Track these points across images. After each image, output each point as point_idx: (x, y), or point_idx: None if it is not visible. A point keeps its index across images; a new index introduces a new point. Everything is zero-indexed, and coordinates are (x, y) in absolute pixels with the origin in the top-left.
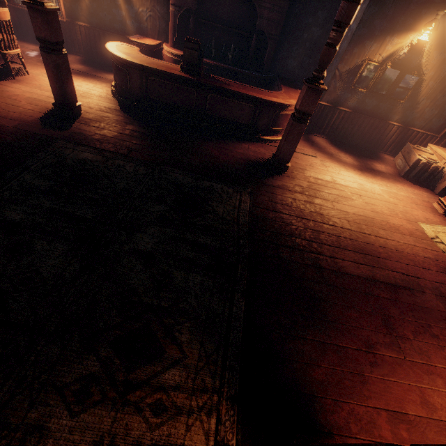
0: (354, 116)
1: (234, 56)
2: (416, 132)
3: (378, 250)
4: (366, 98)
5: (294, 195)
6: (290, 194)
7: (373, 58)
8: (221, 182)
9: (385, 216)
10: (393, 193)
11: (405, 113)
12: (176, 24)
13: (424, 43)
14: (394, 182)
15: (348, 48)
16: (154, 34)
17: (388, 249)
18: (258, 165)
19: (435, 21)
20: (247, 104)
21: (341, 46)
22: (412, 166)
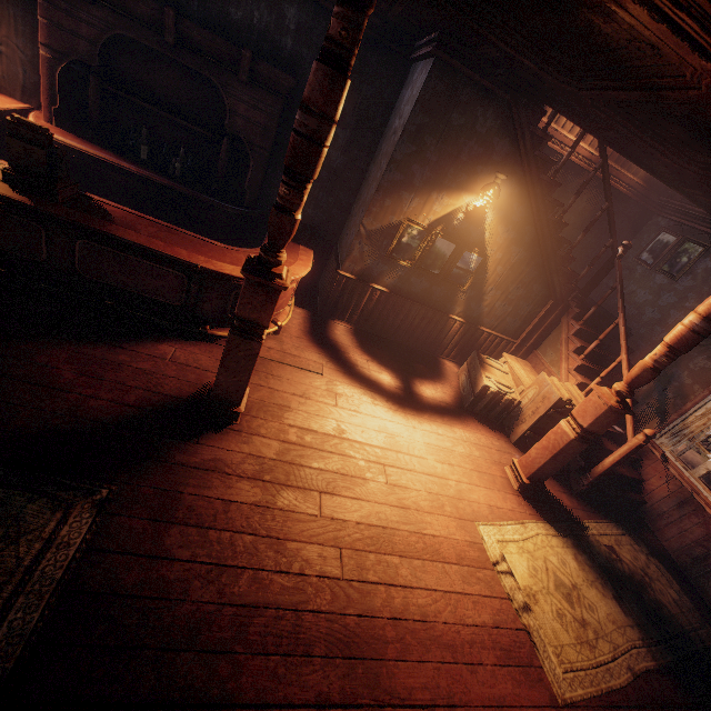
0: (396, 300)
1: (186, 165)
2: (487, 334)
3: (384, 636)
4: (411, 276)
5: (232, 489)
6: (223, 489)
7: (416, 218)
8: (22, 476)
9: (420, 517)
10: (445, 450)
11: (470, 304)
12: (56, 83)
13: (484, 213)
14: (451, 422)
15: (376, 196)
16: (13, 89)
17: (408, 623)
18: (173, 405)
19: (496, 185)
20: (171, 270)
21: (370, 189)
22: (478, 395)
